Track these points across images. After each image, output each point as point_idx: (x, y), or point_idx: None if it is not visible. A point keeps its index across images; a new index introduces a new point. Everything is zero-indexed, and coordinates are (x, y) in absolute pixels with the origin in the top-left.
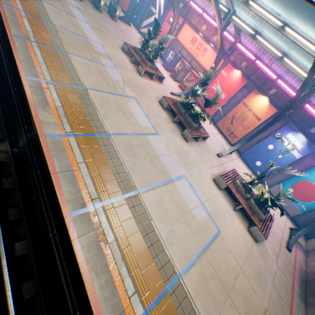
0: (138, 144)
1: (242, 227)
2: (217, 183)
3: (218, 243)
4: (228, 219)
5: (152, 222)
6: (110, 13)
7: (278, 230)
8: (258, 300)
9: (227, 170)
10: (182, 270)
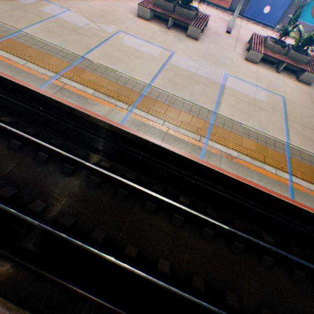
0: (173, 76)
1: (292, 82)
2: (251, 60)
3: (289, 107)
4: (280, 84)
5: (243, 126)
6: None
7: None
8: None
9: (245, 41)
10: (286, 140)
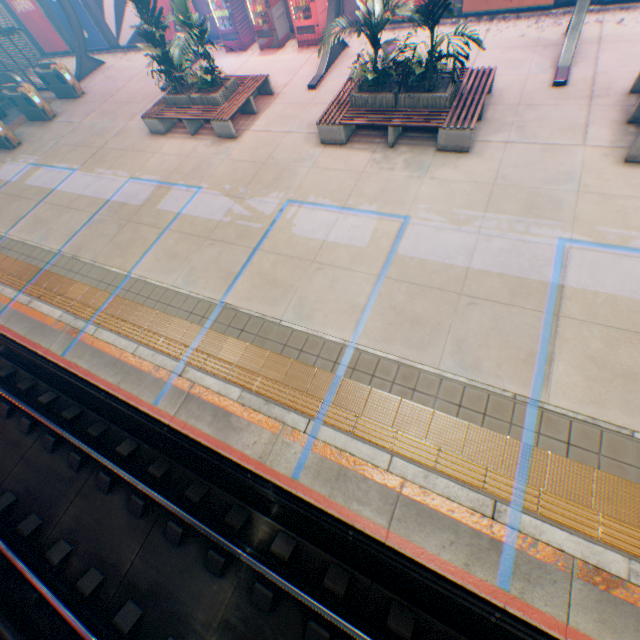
0: (409, 296)
1: None
2: None
3: None
4: None
5: None
6: (62, 94)
7: None
8: None
9: (619, 89)
10: None
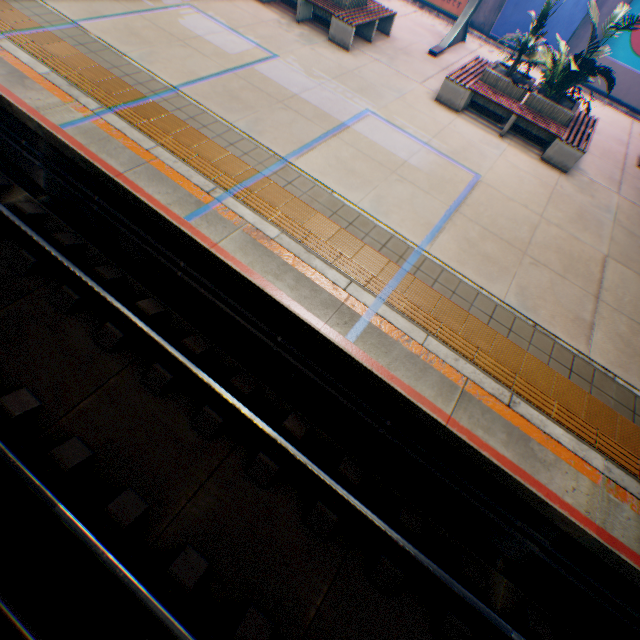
0: (243, 89)
1: (527, 160)
2: (448, 103)
3: (482, 195)
4: (491, 156)
5: (336, 197)
6: None
7: (614, 146)
8: (586, 250)
9: None
10: (422, 243)
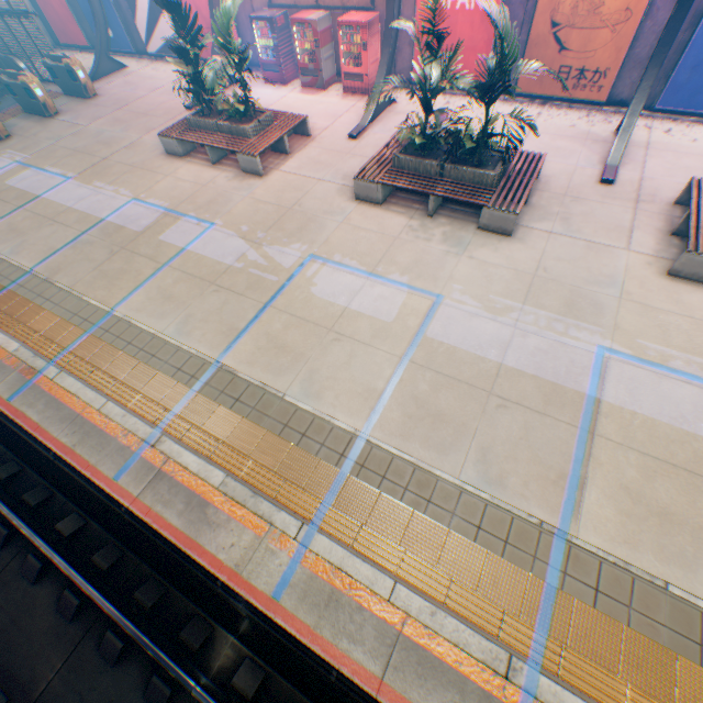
0: (434, 387)
1: None
2: (693, 276)
3: None
4: None
5: (675, 592)
6: (71, 91)
7: None
8: None
9: (665, 198)
10: None
